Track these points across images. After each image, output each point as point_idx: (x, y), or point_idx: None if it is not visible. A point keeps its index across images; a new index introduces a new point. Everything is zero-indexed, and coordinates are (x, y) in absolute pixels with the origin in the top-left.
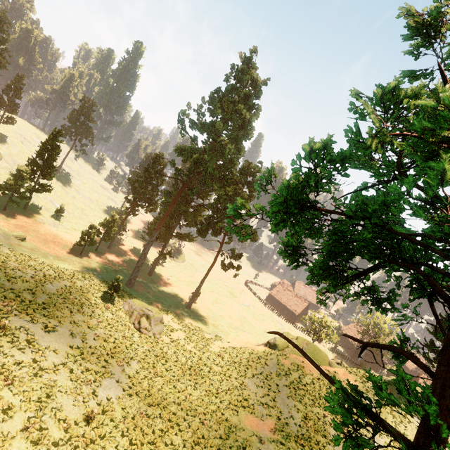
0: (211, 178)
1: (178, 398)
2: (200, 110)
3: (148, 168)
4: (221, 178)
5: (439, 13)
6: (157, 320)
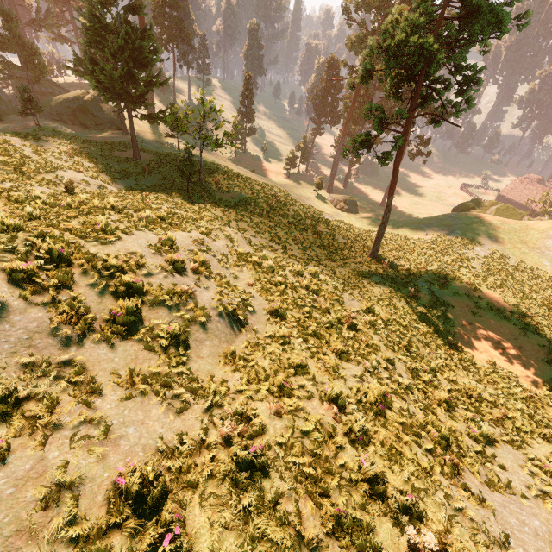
0: None
1: (368, 229)
2: None
3: (323, 78)
4: None
5: None
6: (352, 203)
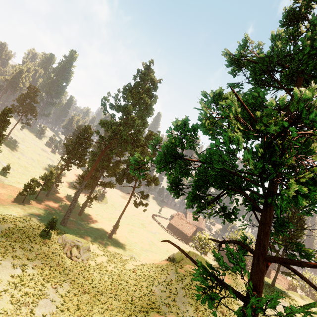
0: (126, 142)
1: (102, 308)
2: (116, 97)
3: (79, 136)
4: (132, 142)
5: (240, 56)
6: (85, 249)
